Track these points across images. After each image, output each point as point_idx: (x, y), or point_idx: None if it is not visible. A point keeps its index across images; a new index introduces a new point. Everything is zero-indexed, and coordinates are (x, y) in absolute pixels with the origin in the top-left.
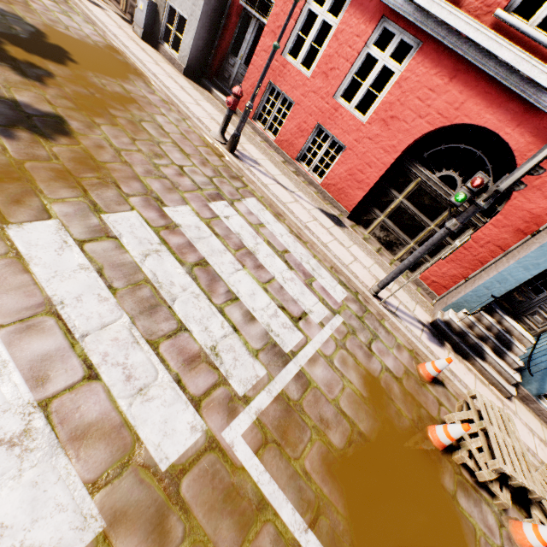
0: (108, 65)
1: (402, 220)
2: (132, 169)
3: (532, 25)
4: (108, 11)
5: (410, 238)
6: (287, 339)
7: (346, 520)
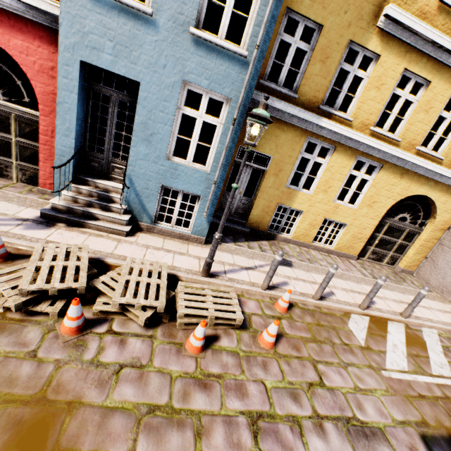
0: None
1: None
2: None
3: None
4: None
5: (9, 158)
6: None
7: None
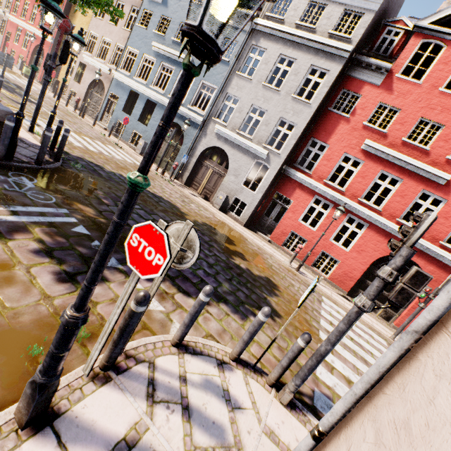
0: (234, 235)
1: None
2: (298, 296)
3: (411, 224)
4: (198, 197)
5: (382, 304)
6: None
7: None
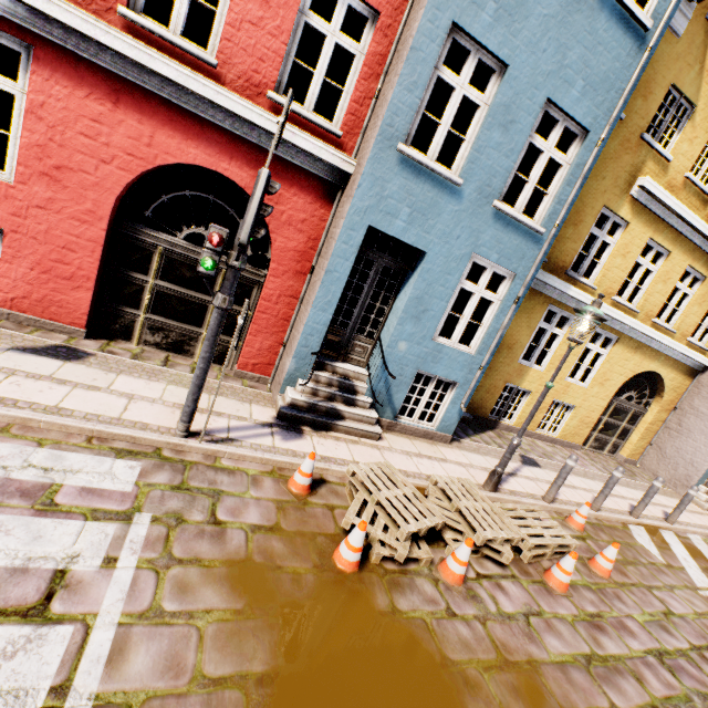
0: None
1: (174, 309)
2: None
3: (176, 33)
4: None
5: (199, 327)
6: (30, 675)
7: None
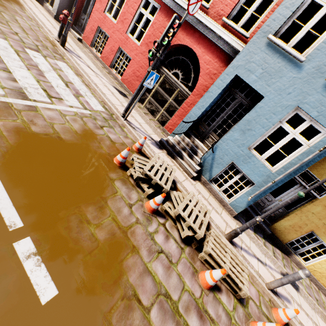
0: None
1: (158, 97)
2: None
3: None
4: None
5: (162, 107)
6: (36, 96)
7: (11, 145)
